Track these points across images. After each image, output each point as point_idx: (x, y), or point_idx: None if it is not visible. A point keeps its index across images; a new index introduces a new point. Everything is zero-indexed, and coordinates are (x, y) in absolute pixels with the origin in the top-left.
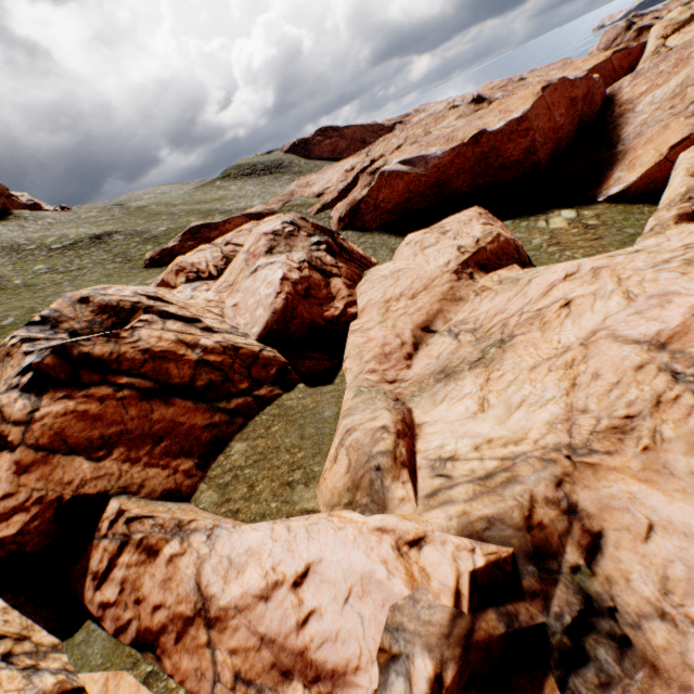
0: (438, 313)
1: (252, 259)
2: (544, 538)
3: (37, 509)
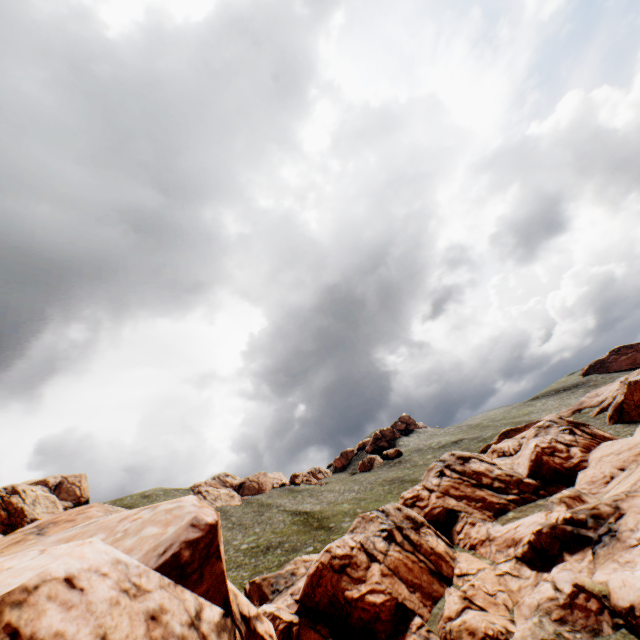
0: (632, 461)
1: (527, 441)
2: (598, 513)
3: (441, 508)
